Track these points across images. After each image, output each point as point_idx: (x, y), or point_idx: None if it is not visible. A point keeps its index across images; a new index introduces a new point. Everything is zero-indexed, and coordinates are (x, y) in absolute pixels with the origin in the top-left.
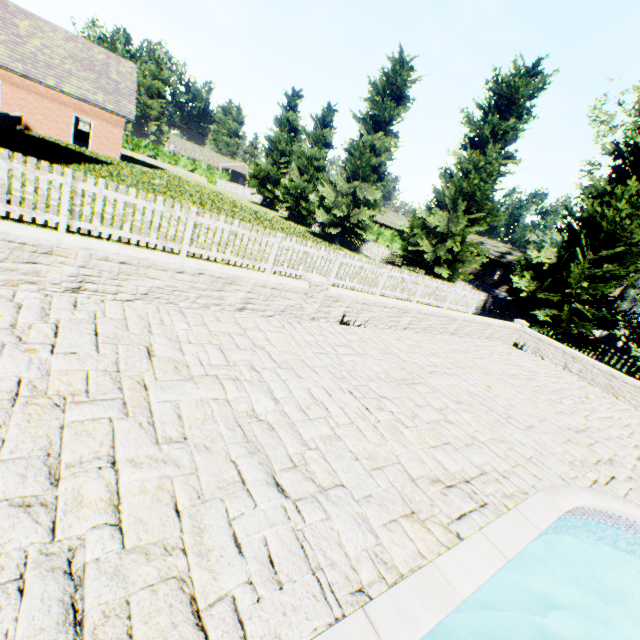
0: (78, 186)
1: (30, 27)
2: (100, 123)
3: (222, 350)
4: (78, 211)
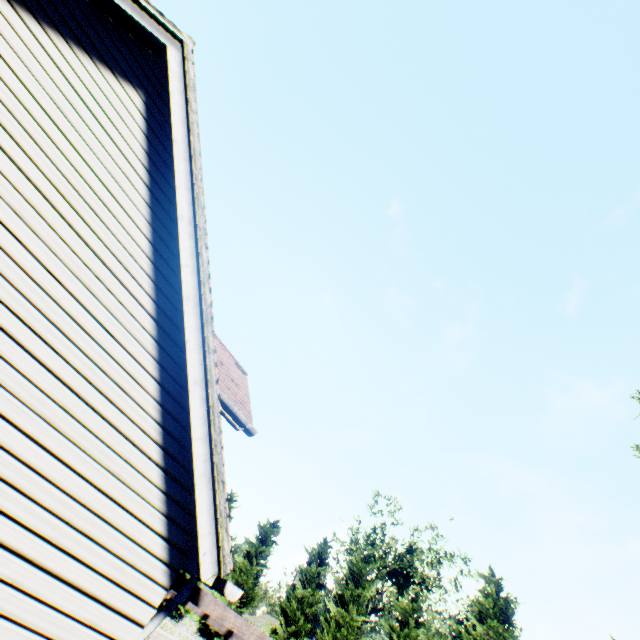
0: None
1: None
2: None
3: None
4: None
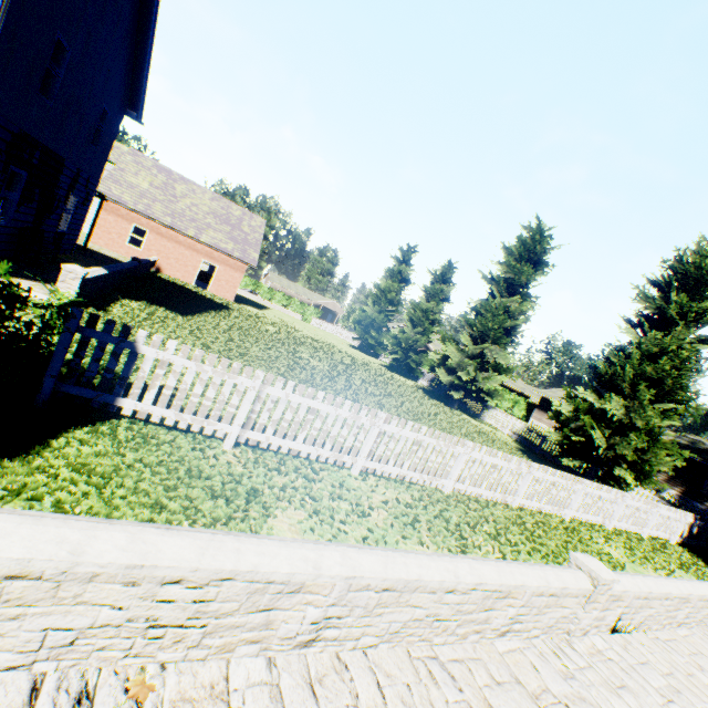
0: (264, 389)
1: (185, 190)
2: (224, 268)
3: None
4: (254, 418)
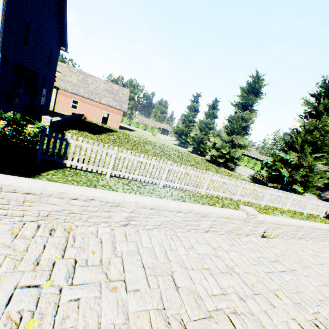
0: (118, 154)
1: (92, 80)
2: (113, 114)
3: (212, 275)
4: (116, 166)
